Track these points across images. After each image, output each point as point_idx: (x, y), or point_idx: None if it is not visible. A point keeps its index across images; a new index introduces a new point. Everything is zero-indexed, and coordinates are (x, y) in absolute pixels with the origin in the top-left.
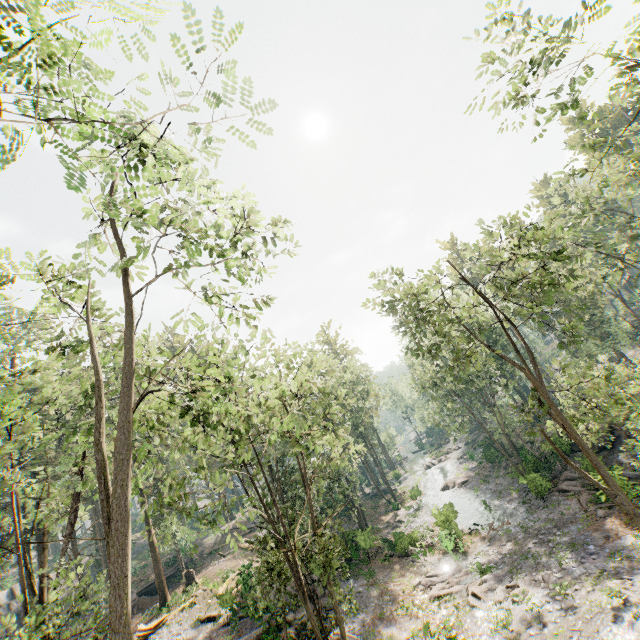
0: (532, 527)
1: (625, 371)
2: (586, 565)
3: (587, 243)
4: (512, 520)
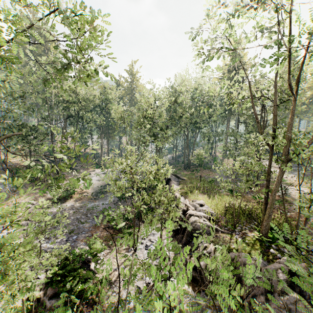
0: (94, 210)
1: (146, 169)
2: (54, 244)
3: (223, 47)
4: (99, 201)
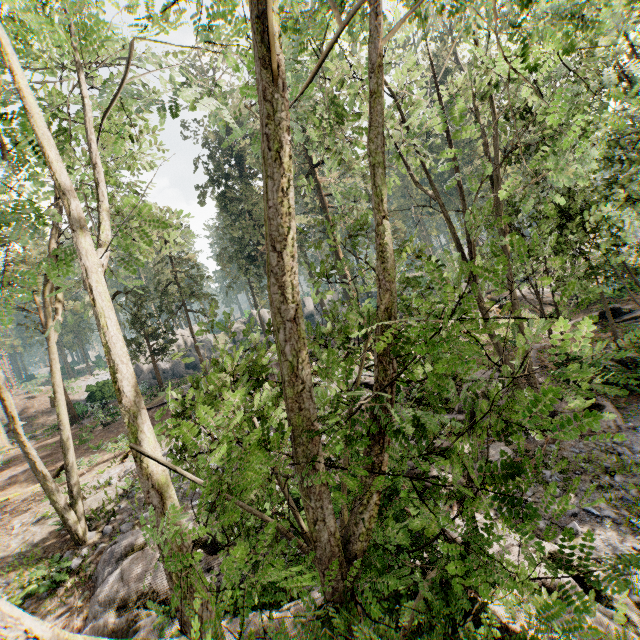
0: None
1: None
2: None
3: None
4: None
